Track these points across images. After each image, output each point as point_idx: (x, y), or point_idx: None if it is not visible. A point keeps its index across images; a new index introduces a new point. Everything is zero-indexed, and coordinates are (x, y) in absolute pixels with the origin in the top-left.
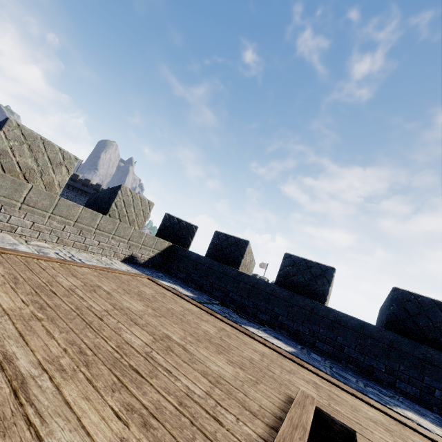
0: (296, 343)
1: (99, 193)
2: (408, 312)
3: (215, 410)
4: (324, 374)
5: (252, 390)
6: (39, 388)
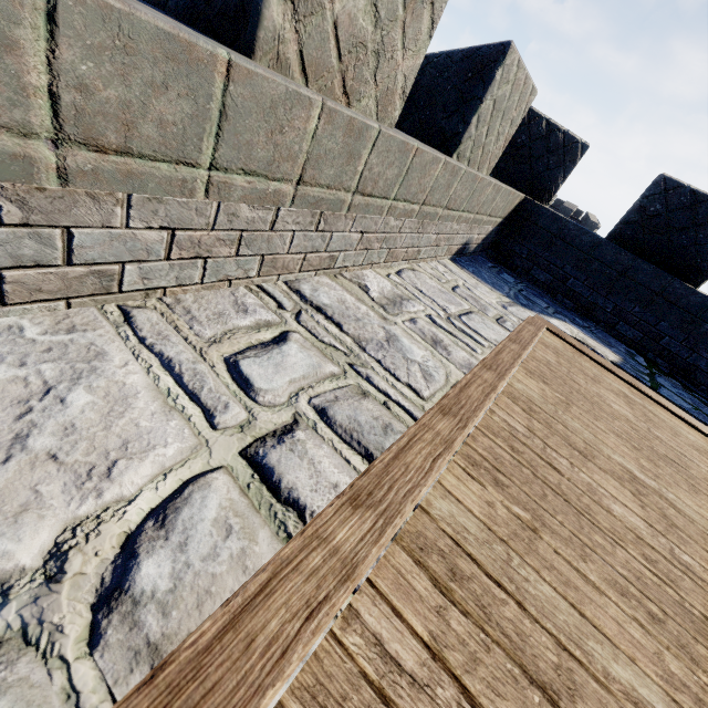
0: None
1: None
2: None
3: None
4: None
5: None
6: None
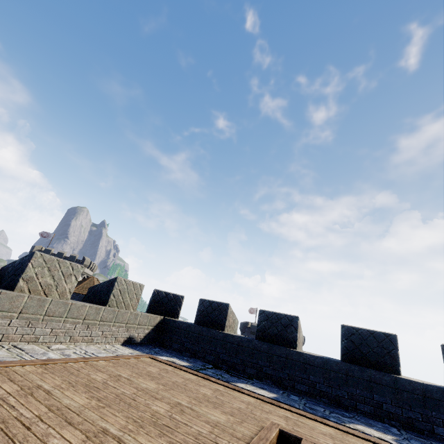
0: (279, 389)
1: (97, 286)
2: (354, 343)
3: (216, 439)
4: (296, 409)
5: (238, 427)
6: (127, 440)
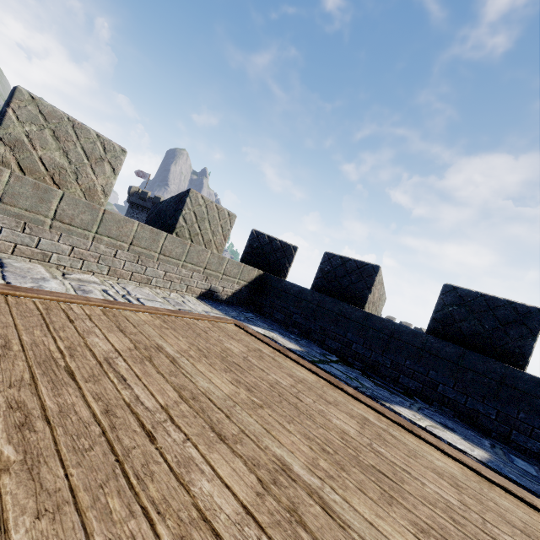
0: (477, 434)
1: (161, 203)
2: None
3: None
4: None
5: None
6: None
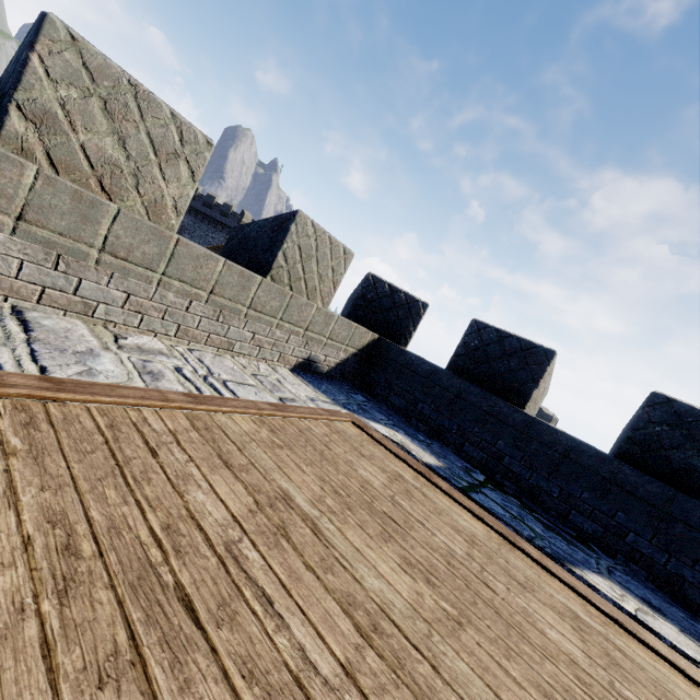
0: (685, 613)
1: (249, 226)
2: None
3: None
4: None
5: None
6: None
